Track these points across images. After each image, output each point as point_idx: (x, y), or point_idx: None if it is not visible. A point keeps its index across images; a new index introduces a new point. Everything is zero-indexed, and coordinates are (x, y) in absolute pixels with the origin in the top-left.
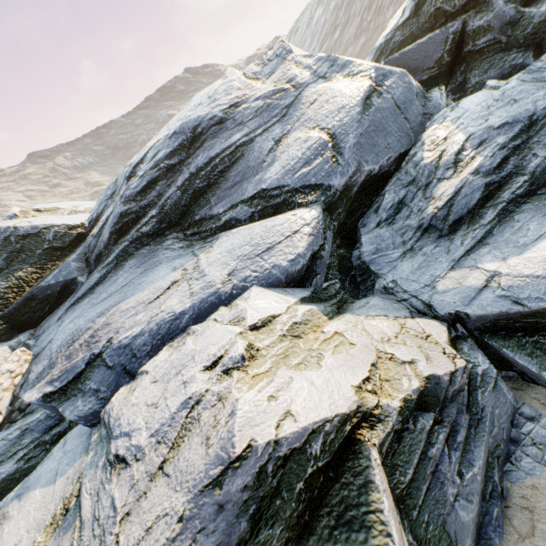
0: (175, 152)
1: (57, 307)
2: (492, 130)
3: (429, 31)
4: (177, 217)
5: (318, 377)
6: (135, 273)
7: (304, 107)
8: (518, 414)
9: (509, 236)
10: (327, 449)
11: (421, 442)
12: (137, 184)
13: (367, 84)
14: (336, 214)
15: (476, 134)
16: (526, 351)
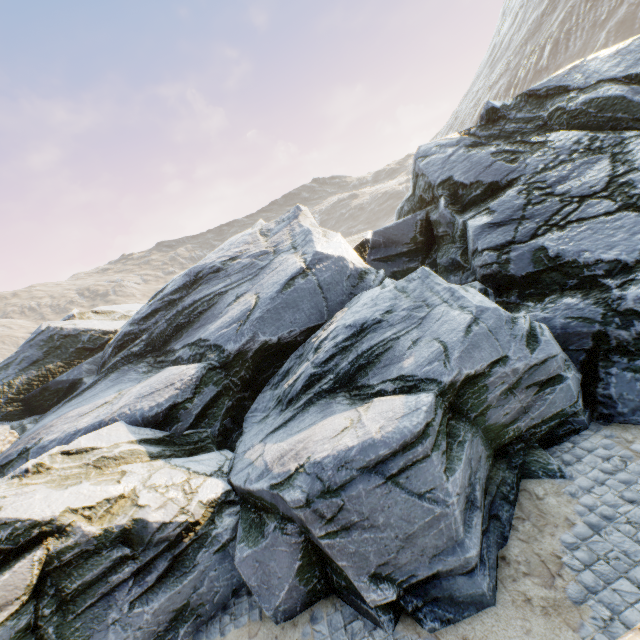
0: (179, 289)
1: (63, 400)
2: (344, 328)
3: (420, 209)
4: (161, 344)
5: (52, 495)
6: (107, 386)
7: (267, 272)
8: (247, 586)
9: (296, 424)
10: (12, 538)
11: (102, 565)
12: (145, 311)
13: (299, 267)
14: (234, 371)
15: (339, 327)
16: (245, 525)
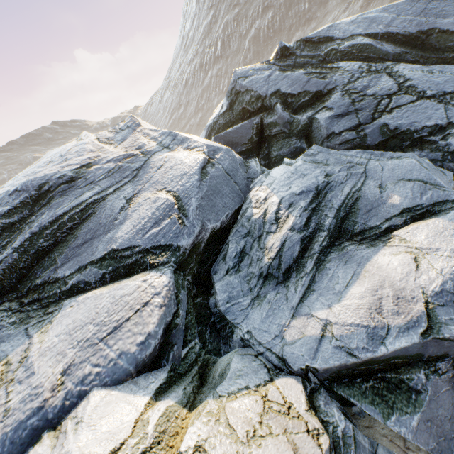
0: (14, 210)
1: None
2: (295, 196)
3: (241, 120)
4: (13, 282)
5: None
6: None
7: (152, 171)
8: None
9: (327, 283)
10: None
11: None
12: None
13: (202, 157)
14: (189, 269)
15: (286, 198)
16: (369, 399)
